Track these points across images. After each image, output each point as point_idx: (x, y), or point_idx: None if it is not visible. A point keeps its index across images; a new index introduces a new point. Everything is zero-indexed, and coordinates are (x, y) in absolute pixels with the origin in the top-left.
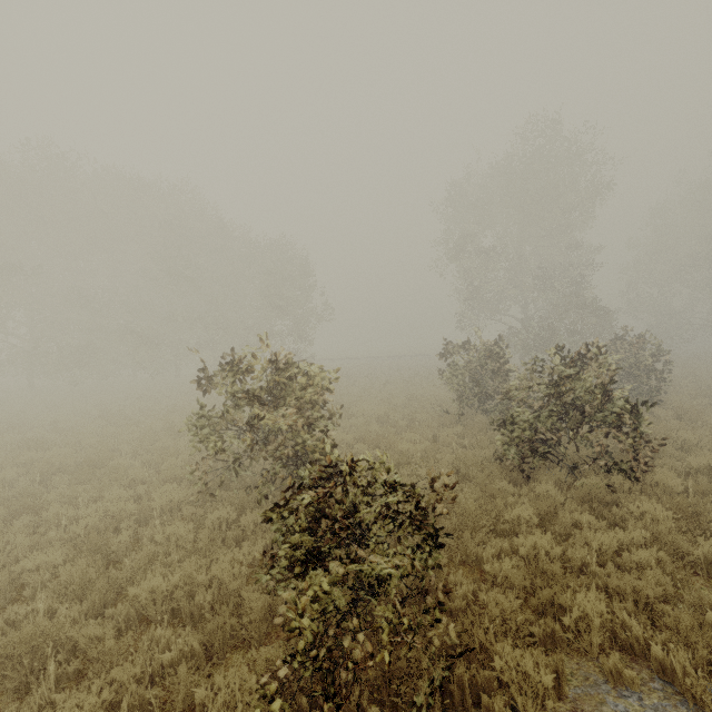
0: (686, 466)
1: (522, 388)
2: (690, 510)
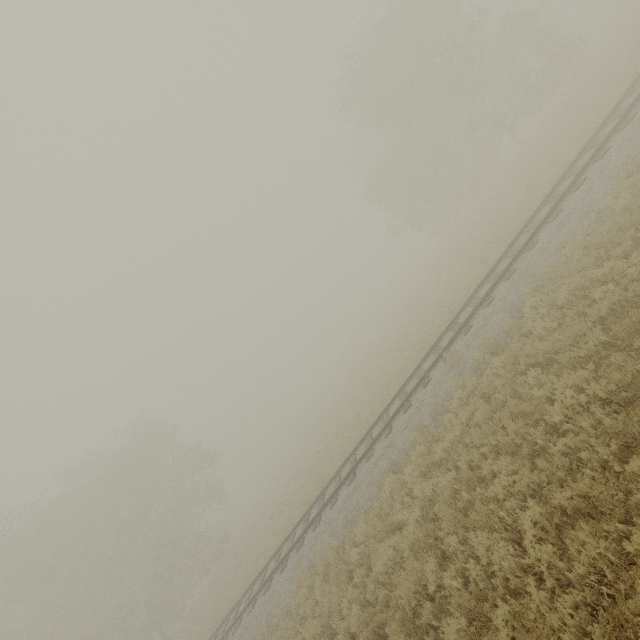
0: None
1: None
2: None
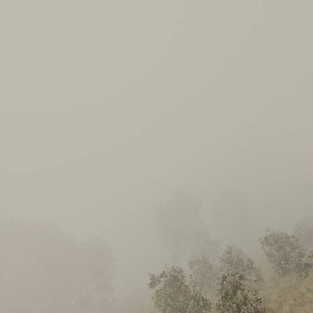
0: (268, 277)
1: (225, 265)
2: (274, 281)
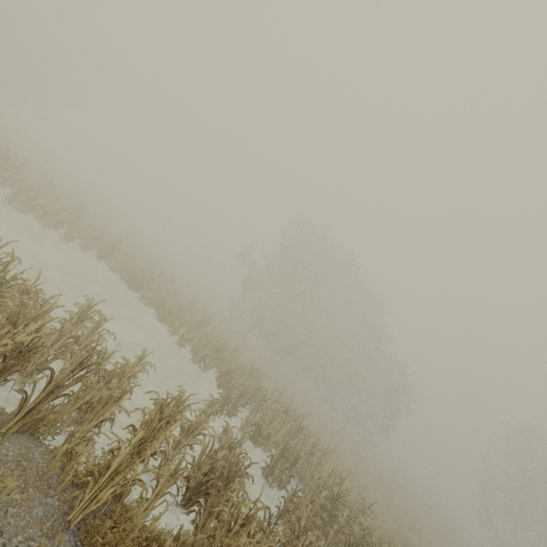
0: None
1: None
2: None
